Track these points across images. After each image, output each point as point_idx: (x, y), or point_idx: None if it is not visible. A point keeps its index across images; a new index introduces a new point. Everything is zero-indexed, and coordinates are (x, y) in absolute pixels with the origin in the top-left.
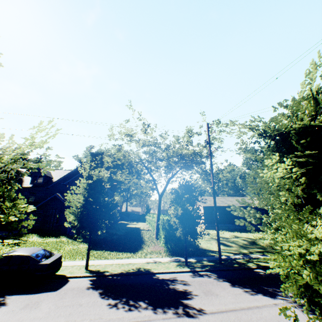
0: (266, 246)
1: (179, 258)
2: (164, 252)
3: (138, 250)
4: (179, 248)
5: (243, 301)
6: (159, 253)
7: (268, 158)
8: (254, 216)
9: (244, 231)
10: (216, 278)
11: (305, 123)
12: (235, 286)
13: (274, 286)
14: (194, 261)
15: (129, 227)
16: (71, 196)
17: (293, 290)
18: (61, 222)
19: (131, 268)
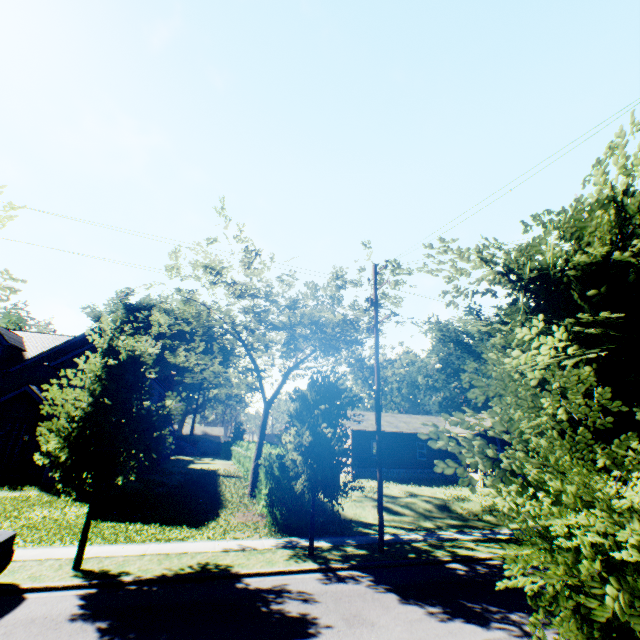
0: (467, 514)
1: (296, 539)
2: (265, 527)
3: (207, 521)
4: (299, 518)
5: (426, 637)
6: (255, 529)
7: (515, 326)
8: (483, 453)
9: (427, 484)
10: (371, 585)
11: (602, 252)
12: (409, 602)
13: (485, 600)
14: (328, 546)
15: (193, 468)
16: (58, 392)
17: (565, 632)
18: (31, 452)
19: (187, 565)
